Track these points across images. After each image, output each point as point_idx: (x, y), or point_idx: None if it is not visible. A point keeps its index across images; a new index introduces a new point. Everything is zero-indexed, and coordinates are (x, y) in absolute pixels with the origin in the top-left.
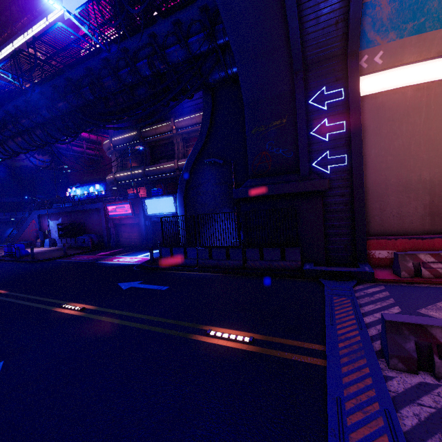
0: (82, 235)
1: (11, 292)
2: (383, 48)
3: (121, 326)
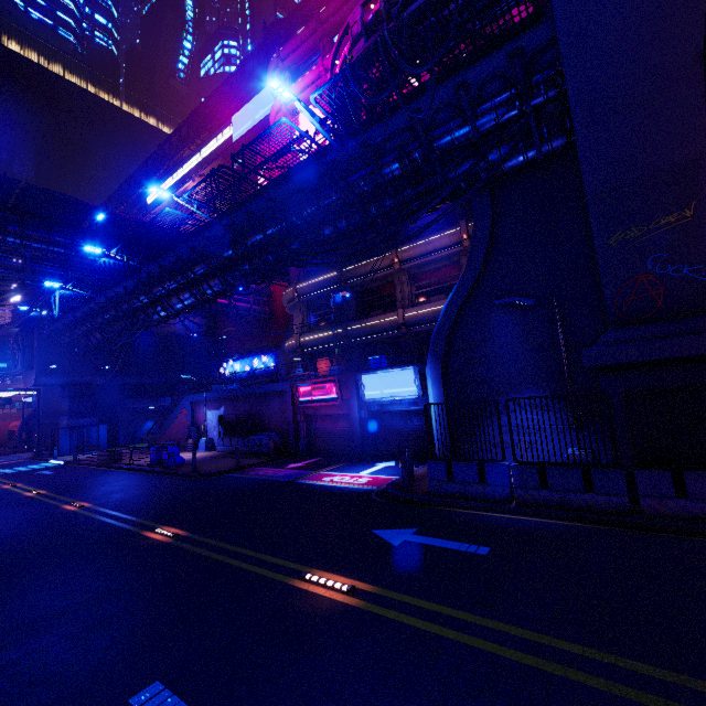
0: (255, 433)
1: (194, 534)
2: None
3: (478, 652)
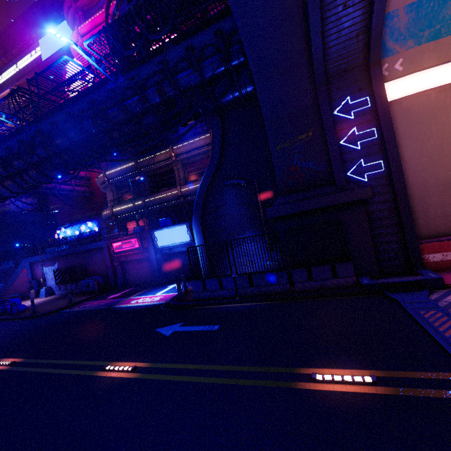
0: (84, 278)
1: (28, 359)
2: (402, 56)
3: (198, 384)
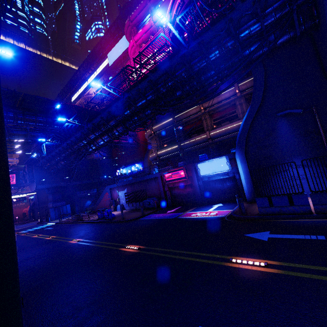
0: (144, 199)
1: (148, 247)
2: None
3: None
